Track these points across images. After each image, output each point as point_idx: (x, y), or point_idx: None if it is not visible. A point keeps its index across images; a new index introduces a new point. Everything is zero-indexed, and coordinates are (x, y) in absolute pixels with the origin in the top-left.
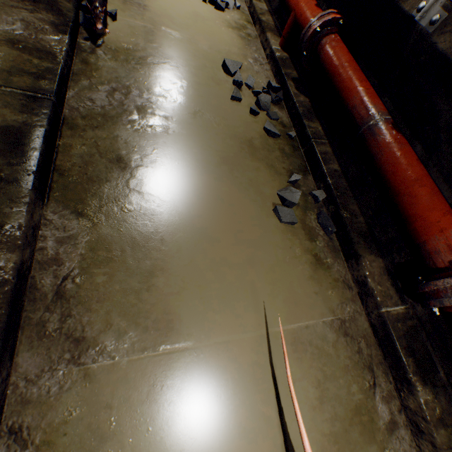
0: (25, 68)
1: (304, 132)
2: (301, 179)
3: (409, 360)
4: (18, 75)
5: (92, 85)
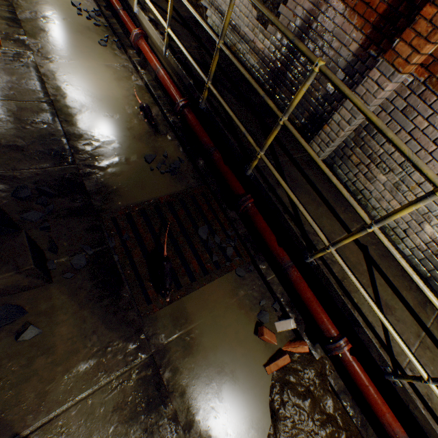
0: (4, 4)
1: (109, 23)
2: (111, 38)
3: (139, 66)
4: (3, 6)
5: (23, 11)
